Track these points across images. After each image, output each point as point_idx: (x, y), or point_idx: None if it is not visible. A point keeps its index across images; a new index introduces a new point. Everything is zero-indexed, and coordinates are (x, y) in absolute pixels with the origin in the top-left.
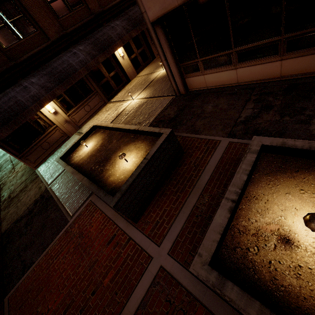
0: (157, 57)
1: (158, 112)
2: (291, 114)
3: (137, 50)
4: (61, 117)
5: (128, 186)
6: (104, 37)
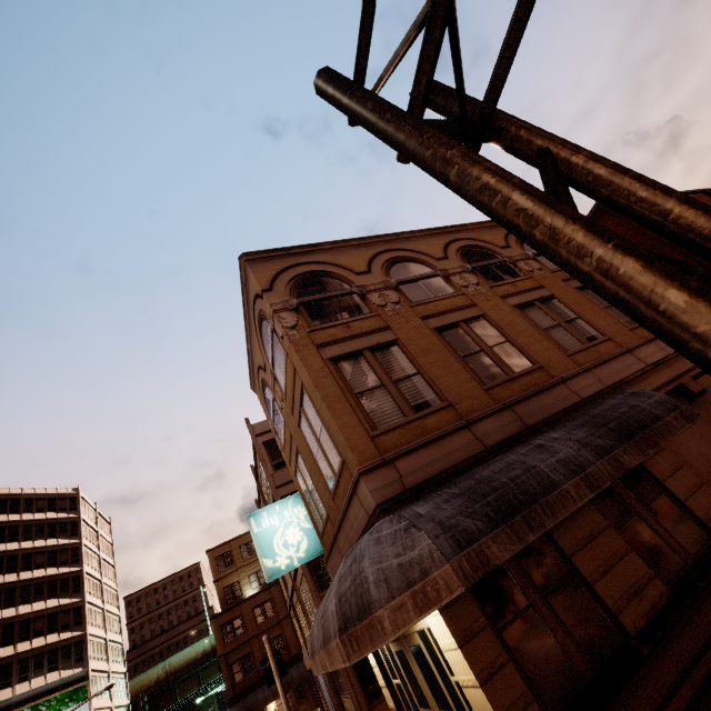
0: None
1: None
2: None
3: None
4: None
5: None
6: None
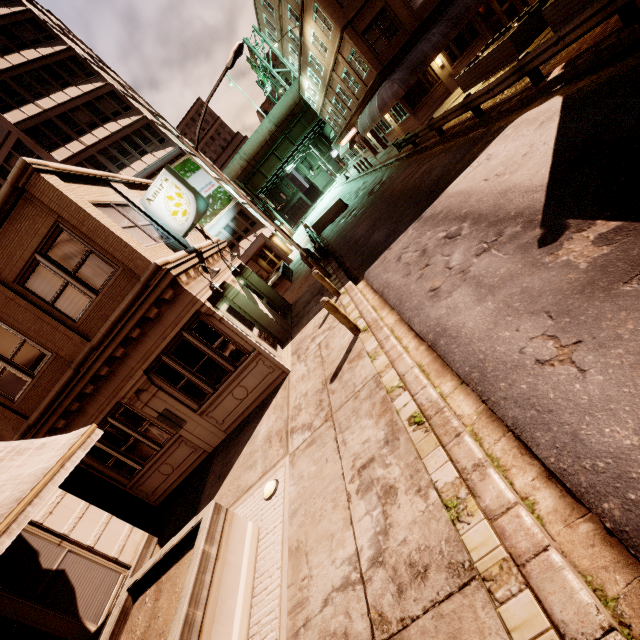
0: None
1: None
2: None
3: None
4: (447, 71)
5: (518, 26)
6: None
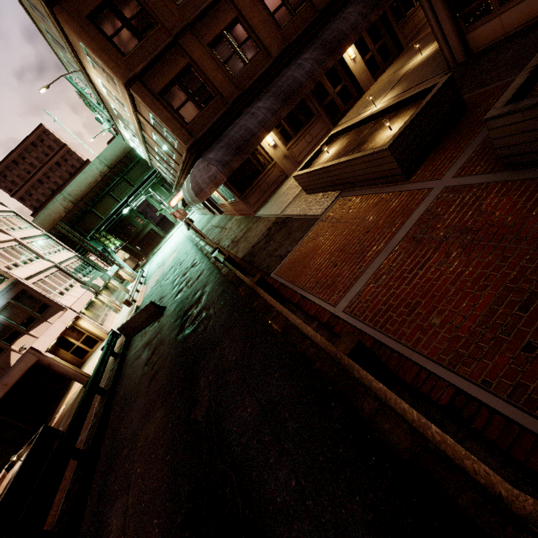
0: (406, 48)
1: None
2: None
3: (374, 46)
4: (280, 151)
5: (402, 130)
6: (333, 34)
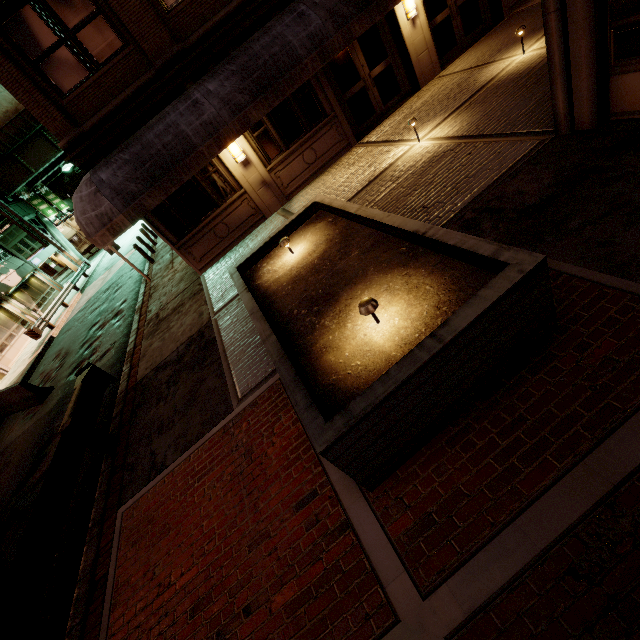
0: (508, 16)
1: (485, 182)
2: None
3: None
4: (256, 173)
5: (371, 408)
6: None
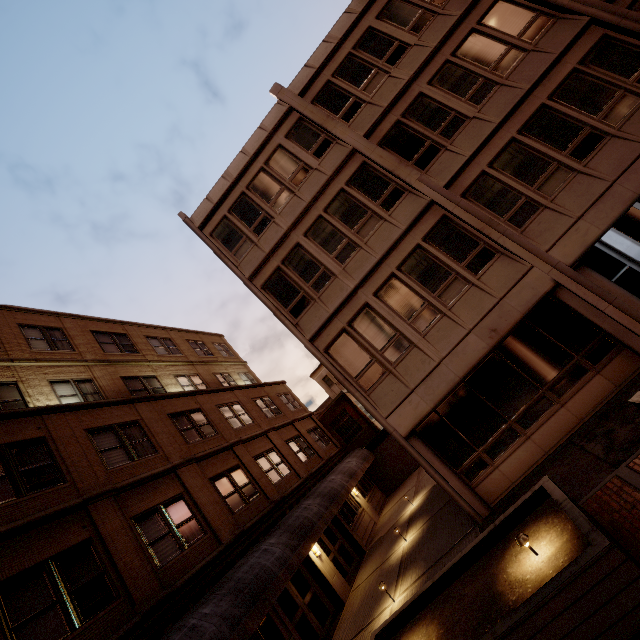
0: (367, 549)
1: None
2: (636, 416)
3: (333, 547)
4: None
5: (589, 521)
6: (299, 520)
